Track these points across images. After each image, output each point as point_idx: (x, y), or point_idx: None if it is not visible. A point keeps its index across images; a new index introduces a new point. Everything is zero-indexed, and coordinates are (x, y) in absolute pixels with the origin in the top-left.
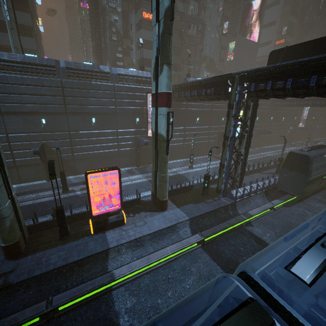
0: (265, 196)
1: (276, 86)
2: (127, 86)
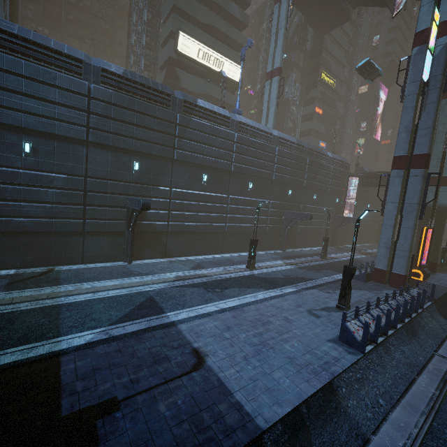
0: None
1: None
2: (338, 168)
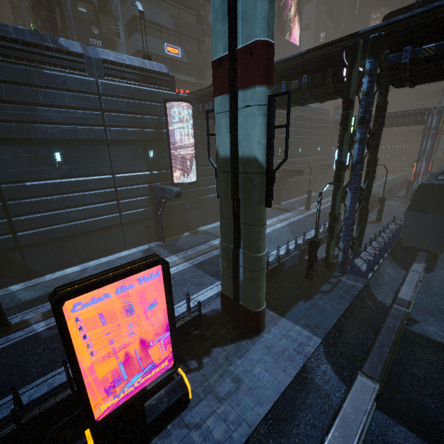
0: (392, 261)
1: None
2: (124, 85)
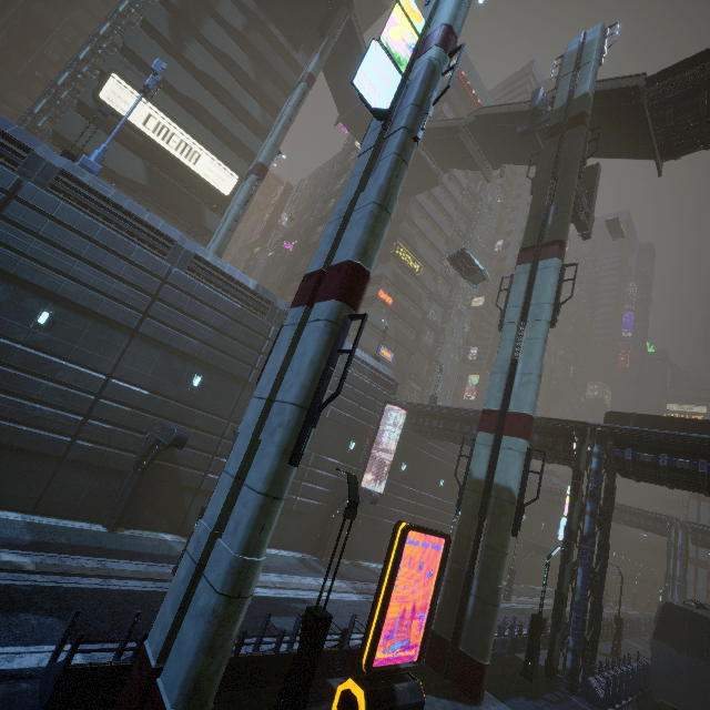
0: None
1: (677, 464)
2: (360, 378)
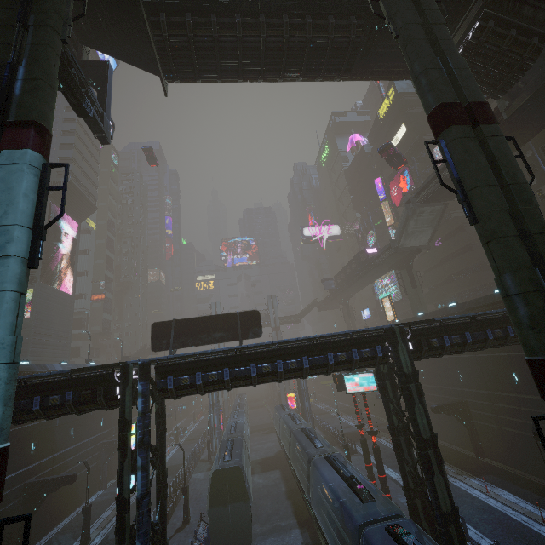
0: None
1: (210, 378)
2: None
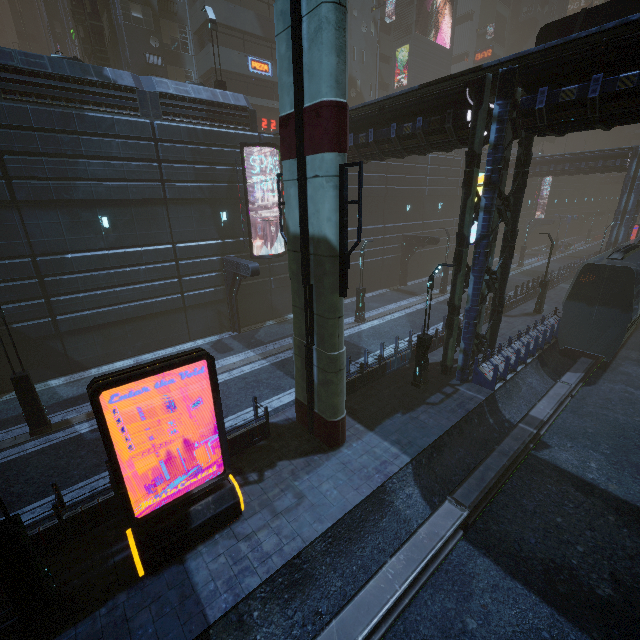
0: (540, 368)
1: (618, 86)
2: (187, 127)
